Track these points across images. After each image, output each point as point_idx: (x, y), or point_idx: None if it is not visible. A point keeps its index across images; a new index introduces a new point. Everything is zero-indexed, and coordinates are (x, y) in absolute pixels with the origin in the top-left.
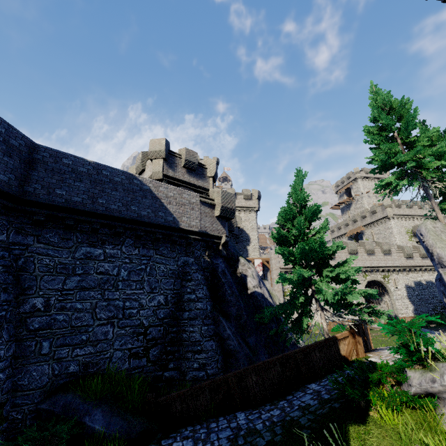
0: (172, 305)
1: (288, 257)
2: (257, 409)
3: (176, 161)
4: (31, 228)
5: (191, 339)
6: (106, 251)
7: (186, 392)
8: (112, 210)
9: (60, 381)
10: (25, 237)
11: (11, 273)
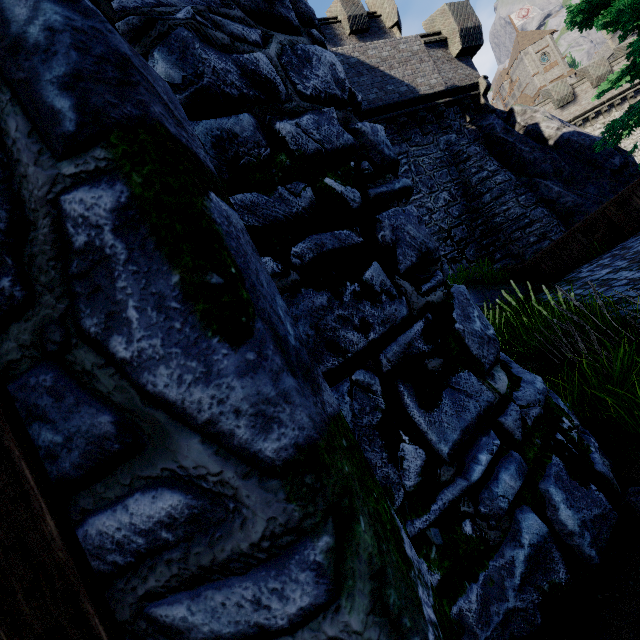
0: (461, 199)
1: (634, 13)
2: None
3: (336, 31)
4: None
5: (510, 218)
6: None
7: (553, 247)
8: None
9: None
10: None
11: None
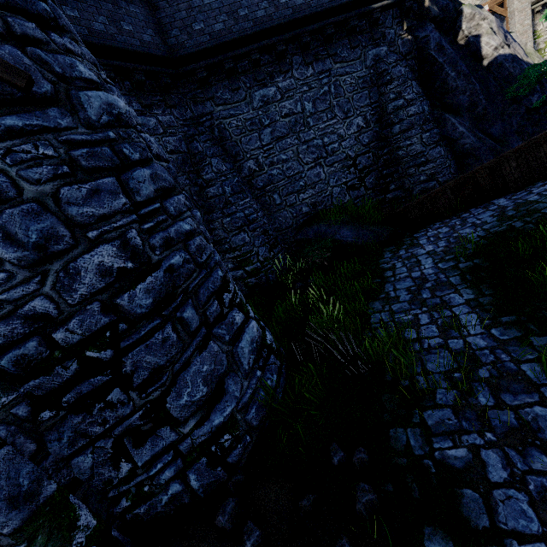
0: (374, 125)
1: None
2: (522, 190)
3: None
4: (202, 93)
5: (410, 154)
6: (279, 87)
7: (424, 199)
8: (260, 20)
9: (300, 220)
10: (203, 105)
11: (218, 145)
